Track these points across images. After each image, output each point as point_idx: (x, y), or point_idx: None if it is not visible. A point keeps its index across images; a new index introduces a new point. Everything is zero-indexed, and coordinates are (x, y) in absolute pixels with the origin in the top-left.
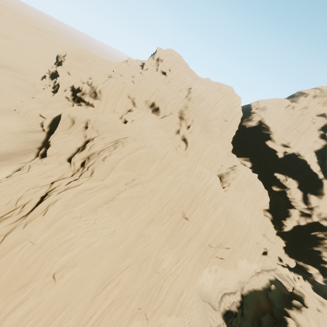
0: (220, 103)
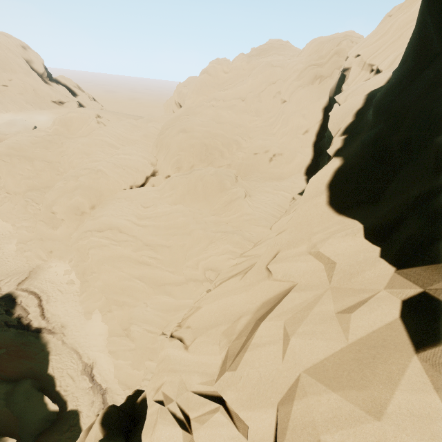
0: (257, 69)
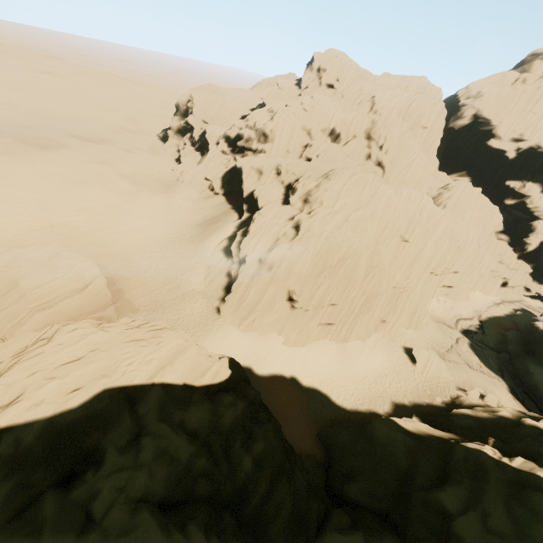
0: (415, 105)
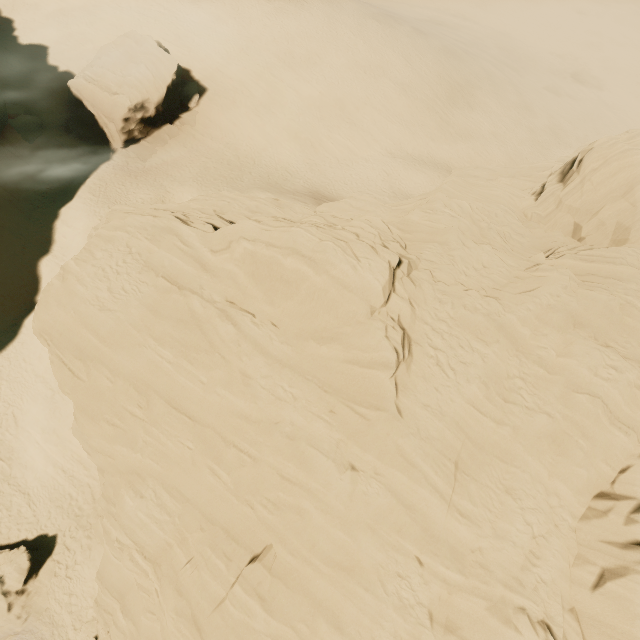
0: None
